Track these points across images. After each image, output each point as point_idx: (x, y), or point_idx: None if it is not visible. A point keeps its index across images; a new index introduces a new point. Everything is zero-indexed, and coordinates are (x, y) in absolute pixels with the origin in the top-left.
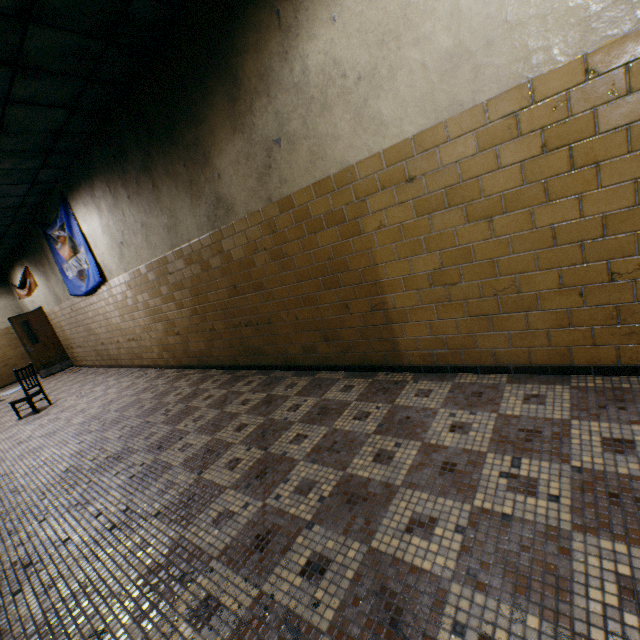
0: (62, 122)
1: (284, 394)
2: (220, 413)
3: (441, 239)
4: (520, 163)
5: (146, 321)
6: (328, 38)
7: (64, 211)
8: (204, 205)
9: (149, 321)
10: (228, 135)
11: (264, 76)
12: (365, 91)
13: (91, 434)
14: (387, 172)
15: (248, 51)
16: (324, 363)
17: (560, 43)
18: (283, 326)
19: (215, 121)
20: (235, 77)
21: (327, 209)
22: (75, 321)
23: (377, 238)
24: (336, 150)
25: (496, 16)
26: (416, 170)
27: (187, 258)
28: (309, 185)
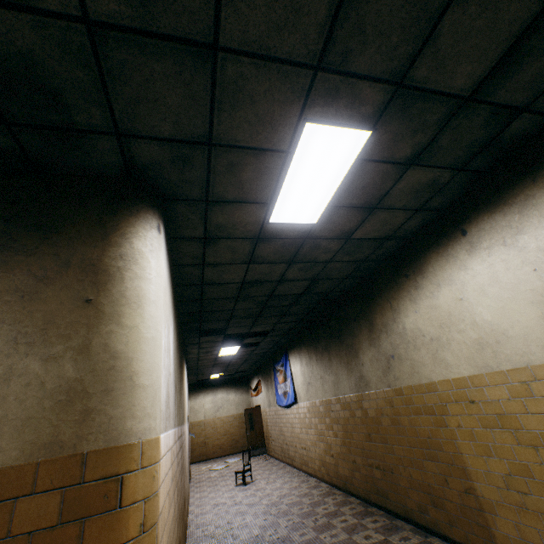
0: (294, 325)
1: (397, 543)
2: (348, 537)
3: (503, 450)
4: (542, 414)
5: (314, 437)
6: (413, 318)
7: (285, 357)
8: (353, 376)
9: (316, 438)
10: (367, 345)
11: (384, 325)
12: (435, 345)
13: (271, 515)
14: (456, 392)
15: (377, 313)
16: (435, 528)
17: (539, 352)
18: (401, 478)
19: (361, 337)
20: (371, 322)
21: (423, 402)
22: (275, 421)
23: (458, 433)
24: (424, 370)
25: (497, 330)
26: (474, 396)
27: (342, 404)
28: (411, 384)
